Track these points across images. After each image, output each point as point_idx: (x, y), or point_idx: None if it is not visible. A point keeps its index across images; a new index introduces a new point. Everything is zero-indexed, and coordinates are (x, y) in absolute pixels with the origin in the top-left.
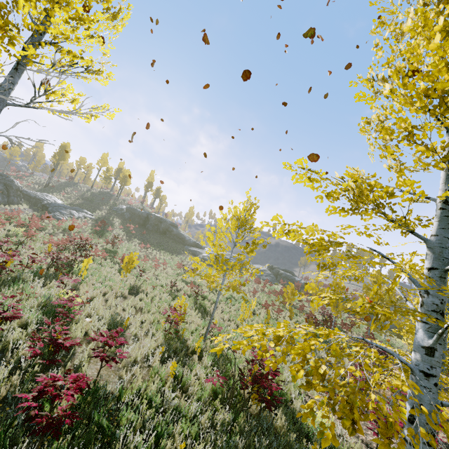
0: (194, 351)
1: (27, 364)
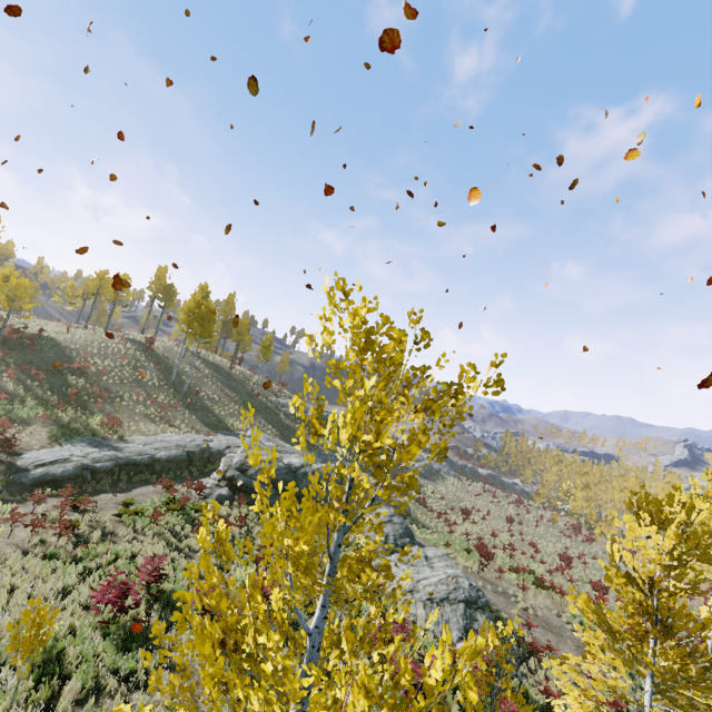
0: None
1: None
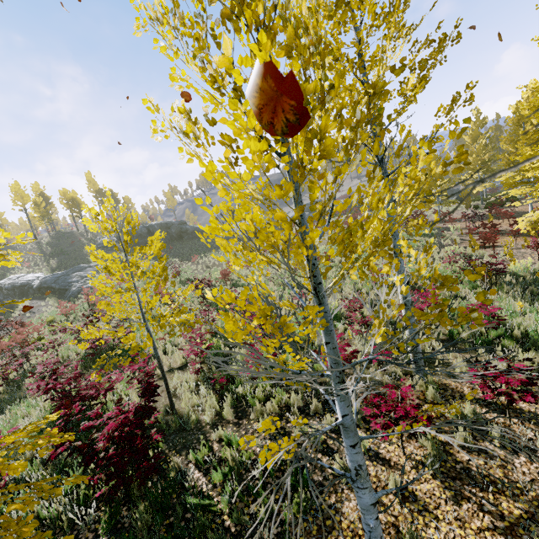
0: None
1: None
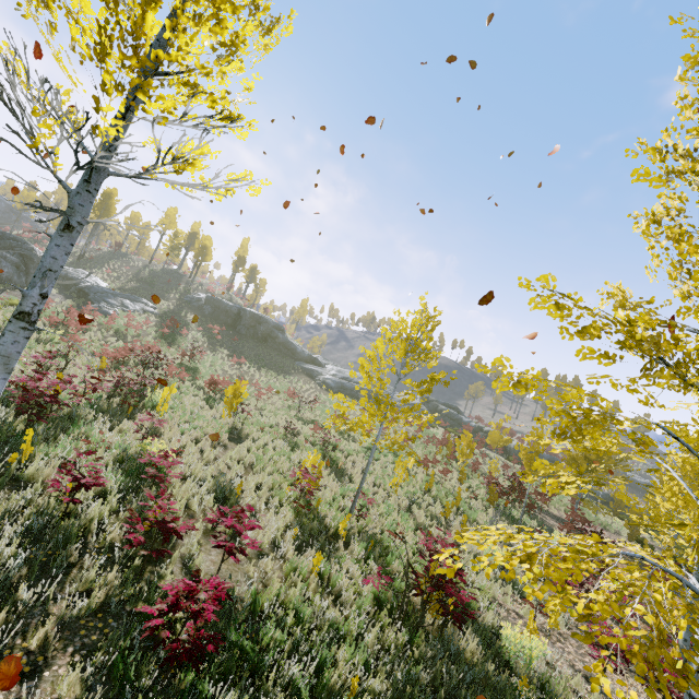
0: (336, 534)
1: (123, 555)
